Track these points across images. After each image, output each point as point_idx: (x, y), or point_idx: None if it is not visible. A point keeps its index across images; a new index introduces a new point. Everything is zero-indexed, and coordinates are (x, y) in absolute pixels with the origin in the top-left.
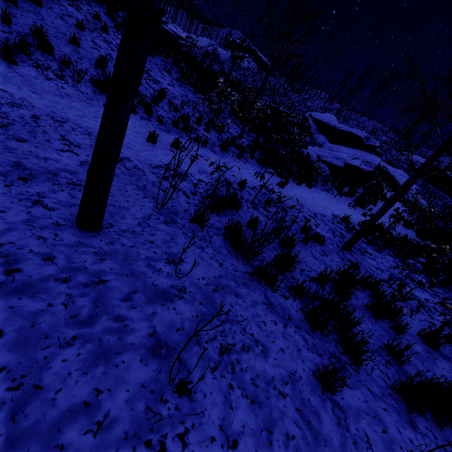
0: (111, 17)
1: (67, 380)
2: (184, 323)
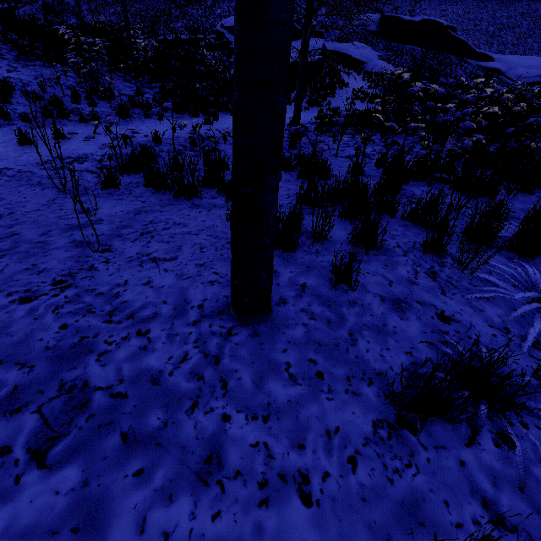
0: None
1: (7, 266)
2: (104, 232)
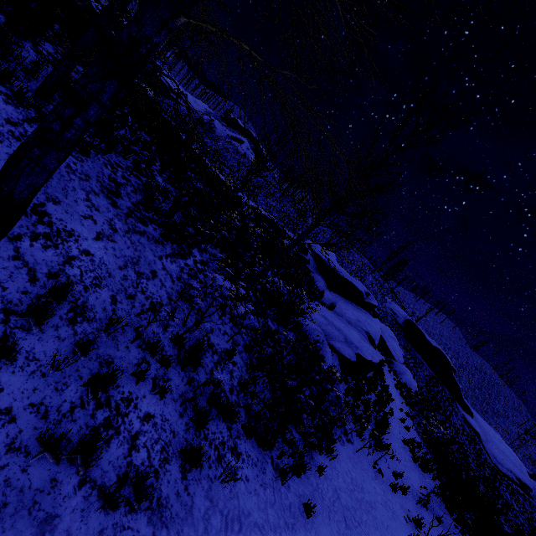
0: (1, 47)
1: None
2: None
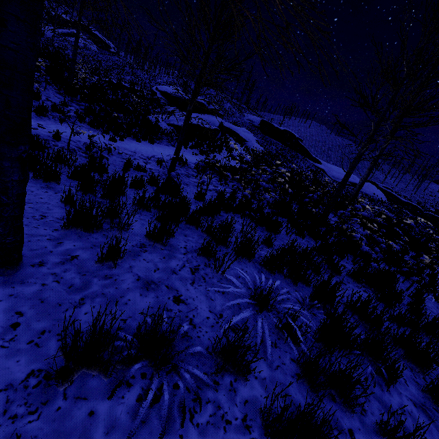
0: None
1: None
2: None
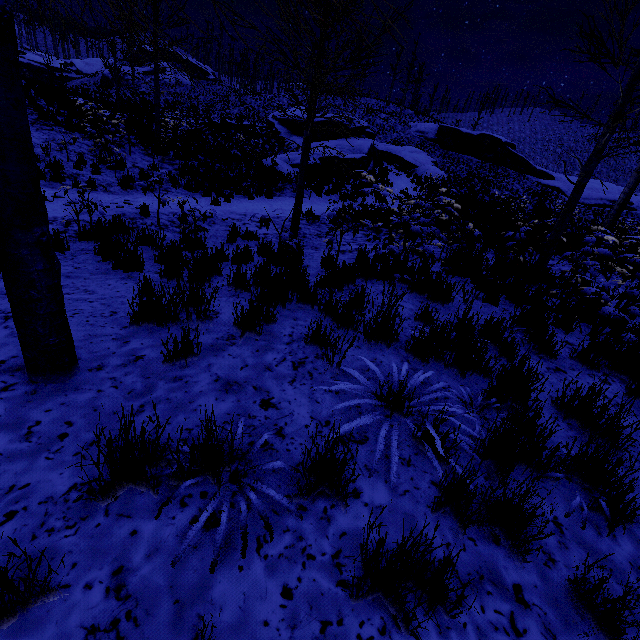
0: None
1: None
2: None
